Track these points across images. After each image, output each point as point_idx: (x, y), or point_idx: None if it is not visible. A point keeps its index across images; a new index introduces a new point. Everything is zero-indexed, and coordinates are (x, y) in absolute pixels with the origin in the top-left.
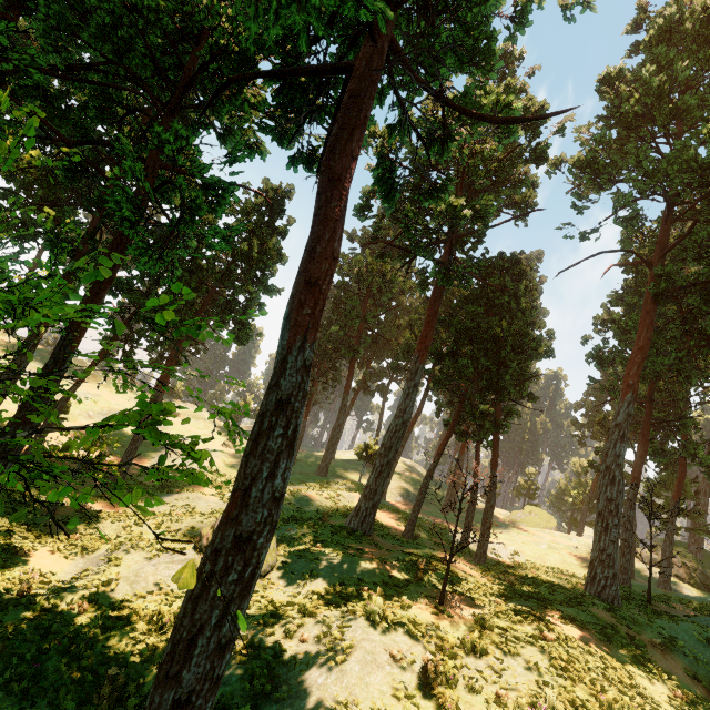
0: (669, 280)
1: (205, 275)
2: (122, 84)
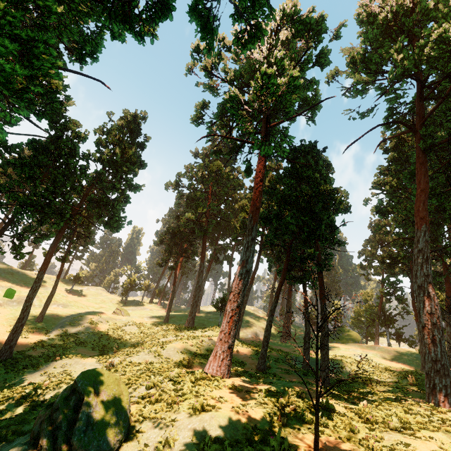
0: (433, 137)
1: (80, 179)
2: None
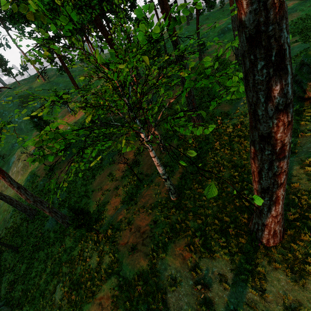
0: None
1: None
2: None
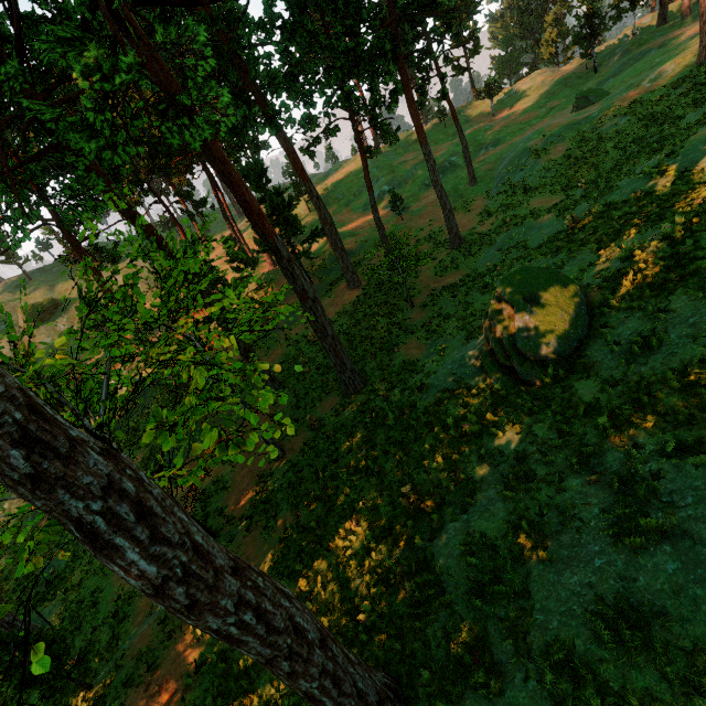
0: None
1: None
2: None
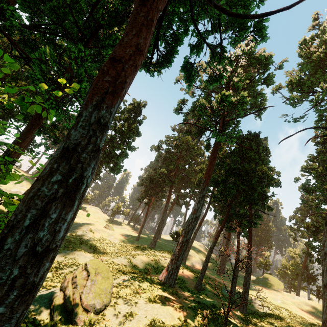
0: None
1: None
2: (62, 38)
